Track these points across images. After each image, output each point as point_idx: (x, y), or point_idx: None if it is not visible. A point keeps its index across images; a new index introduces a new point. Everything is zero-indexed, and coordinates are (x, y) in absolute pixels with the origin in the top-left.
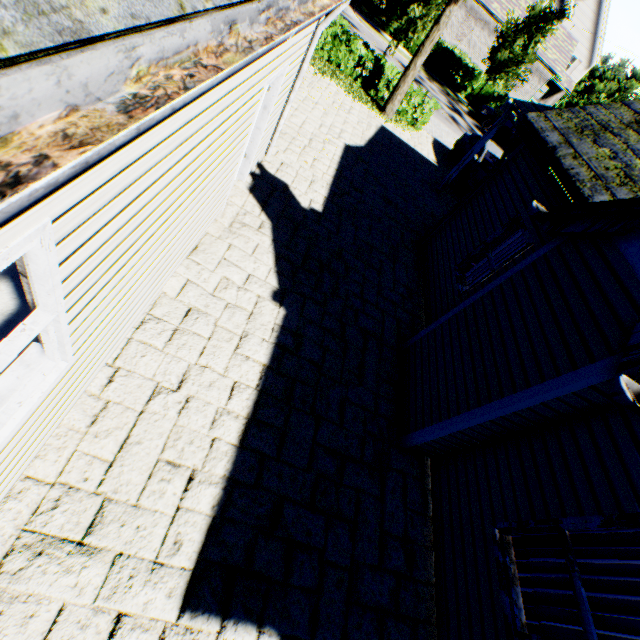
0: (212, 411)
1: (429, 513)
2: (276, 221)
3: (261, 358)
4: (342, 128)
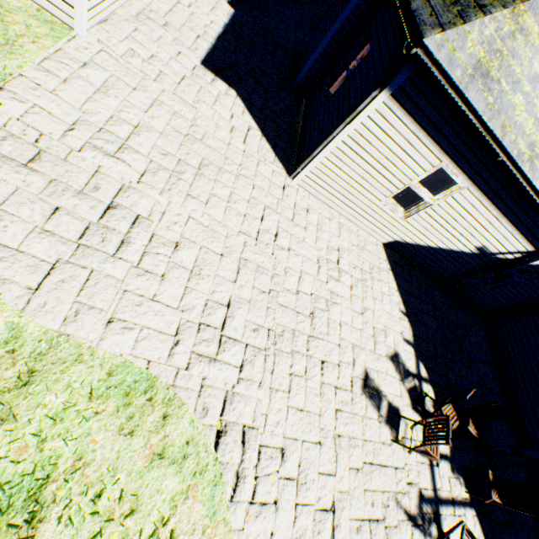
0: (204, 24)
1: (302, 112)
2: None
3: (224, 21)
4: None
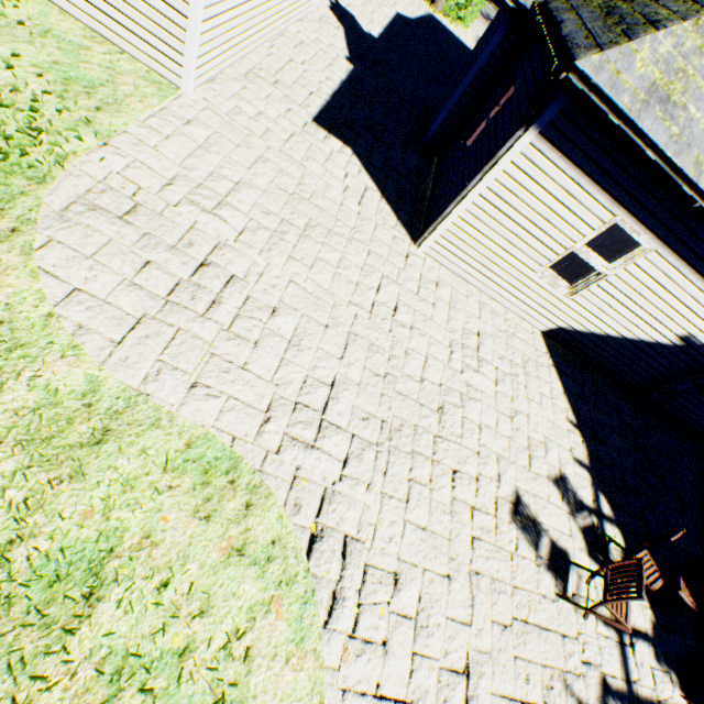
0: (318, 81)
1: (432, 172)
2: (347, 30)
3: (341, 77)
4: (396, 3)
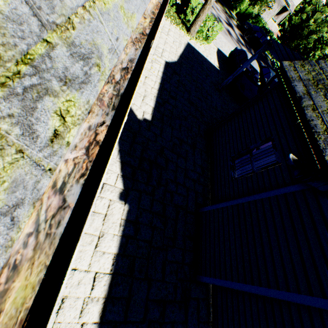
0: (81, 302)
1: (210, 318)
2: (121, 134)
3: (113, 248)
4: (163, 48)
